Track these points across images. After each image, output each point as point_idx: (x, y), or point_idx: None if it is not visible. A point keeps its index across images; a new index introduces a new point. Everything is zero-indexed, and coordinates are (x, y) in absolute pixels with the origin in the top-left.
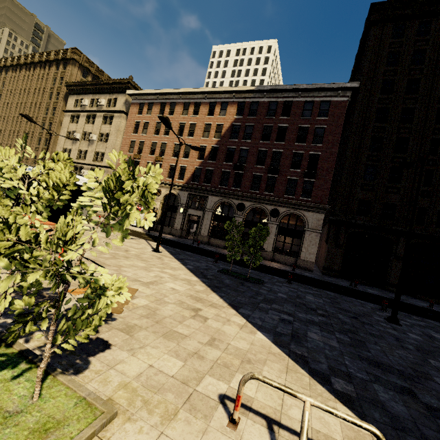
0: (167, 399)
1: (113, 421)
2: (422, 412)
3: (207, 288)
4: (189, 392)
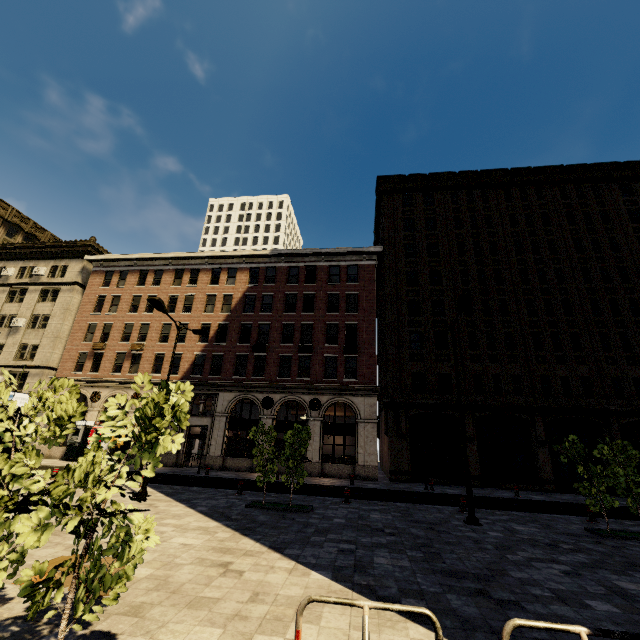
0: None
1: None
2: (493, 607)
3: (234, 533)
4: None
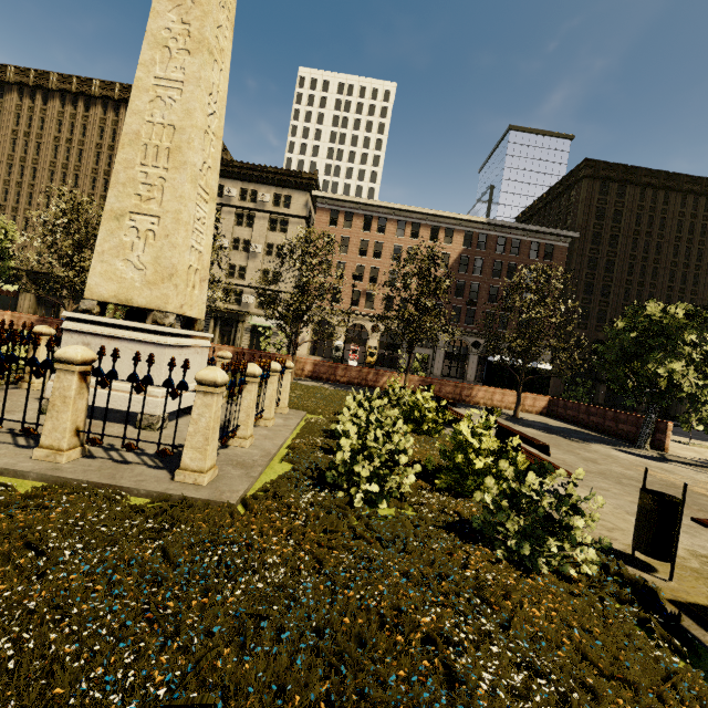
0: None
1: None
2: None
3: None
4: None
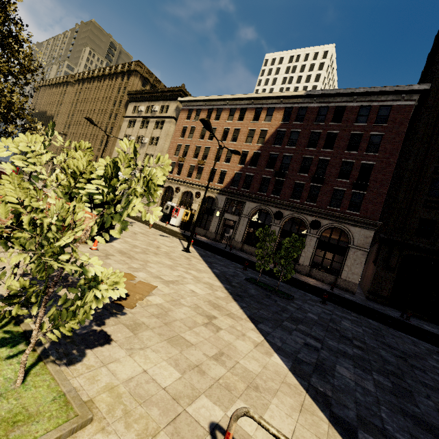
0: (151, 414)
1: (86, 427)
2: None
3: (228, 295)
4: (177, 411)
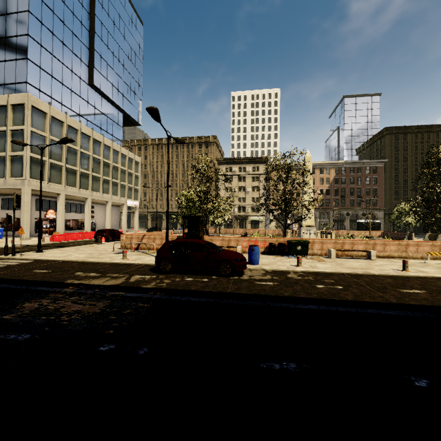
0: None
1: None
2: None
3: None
4: None
